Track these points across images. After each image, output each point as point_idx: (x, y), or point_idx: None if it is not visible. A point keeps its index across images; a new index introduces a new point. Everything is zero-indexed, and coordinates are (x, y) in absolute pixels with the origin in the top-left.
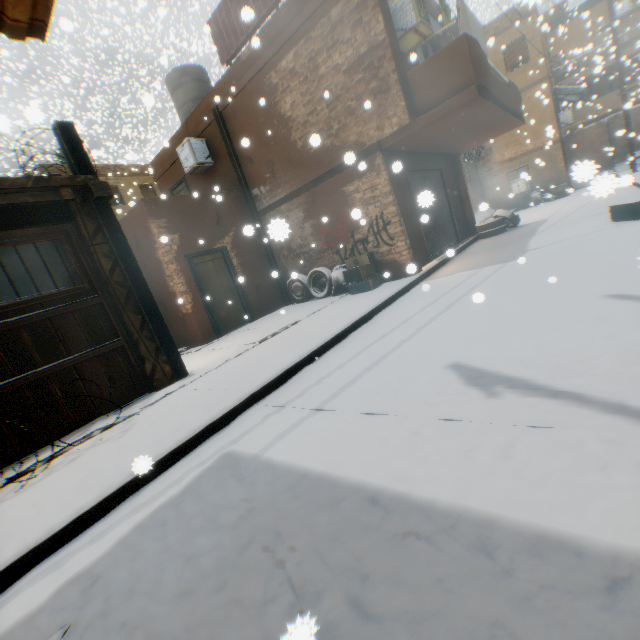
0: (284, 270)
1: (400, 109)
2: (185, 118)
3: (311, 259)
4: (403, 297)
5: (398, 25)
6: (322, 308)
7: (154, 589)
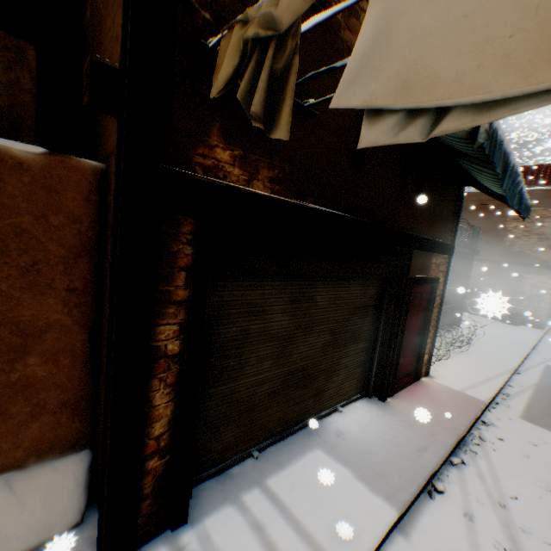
0: None
1: None
2: None
3: (474, 293)
4: (544, 338)
5: None
6: (490, 322)
7: None
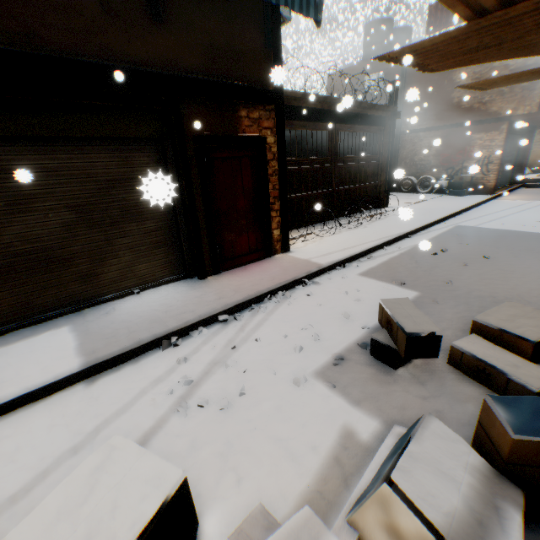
0: None
1: (533, 103)
2: (370, 54)
3: (424, 169)
4: (487, 203)
5: None
6: (434, 197)
7: (475, 234)
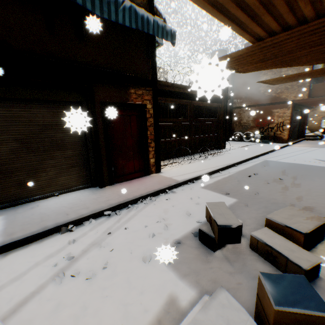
0: (233, 129)
1: (305, 94)
2: None
3: (247, 128)
4: (284, 148)
5: (314, 68)
6: (253, 144)
7: (275, 165)
